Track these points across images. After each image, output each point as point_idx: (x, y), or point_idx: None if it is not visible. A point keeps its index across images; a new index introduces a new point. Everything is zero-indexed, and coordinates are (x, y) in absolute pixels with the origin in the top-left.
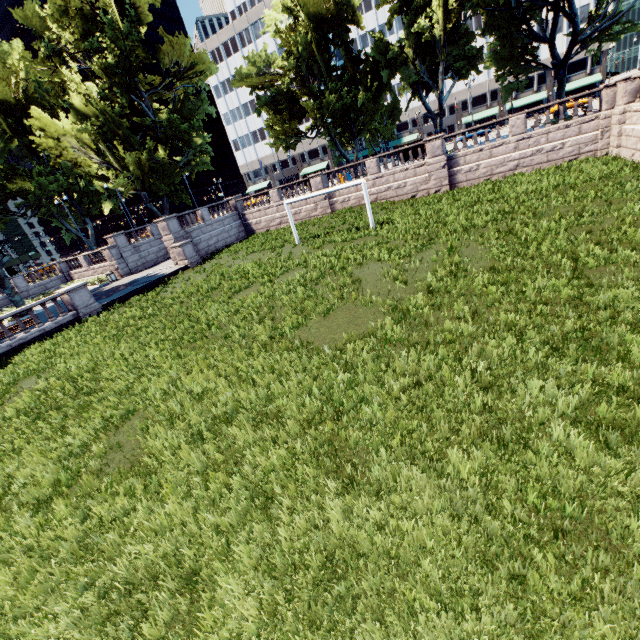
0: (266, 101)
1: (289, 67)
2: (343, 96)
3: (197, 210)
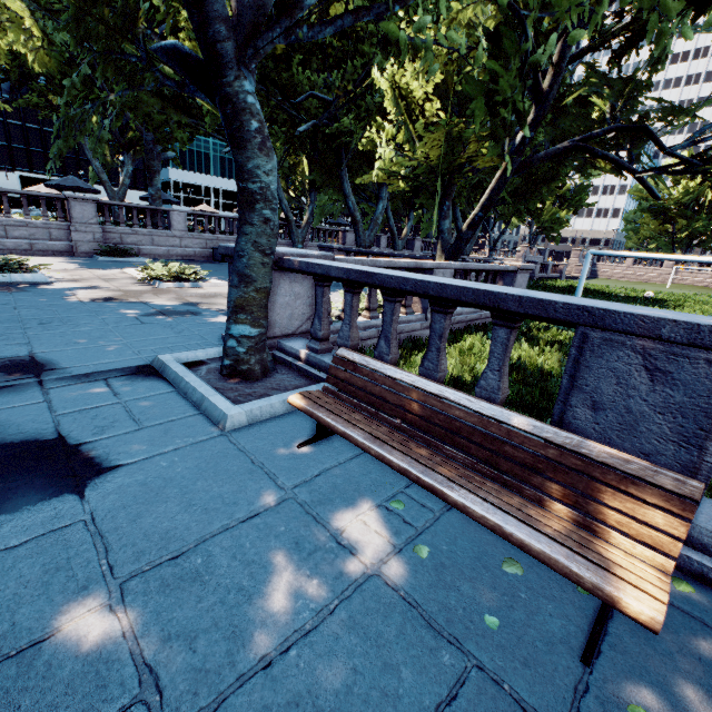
0: (644, 208)
1: (683, 199)
2: (707, 225)
3: (585, 251)
